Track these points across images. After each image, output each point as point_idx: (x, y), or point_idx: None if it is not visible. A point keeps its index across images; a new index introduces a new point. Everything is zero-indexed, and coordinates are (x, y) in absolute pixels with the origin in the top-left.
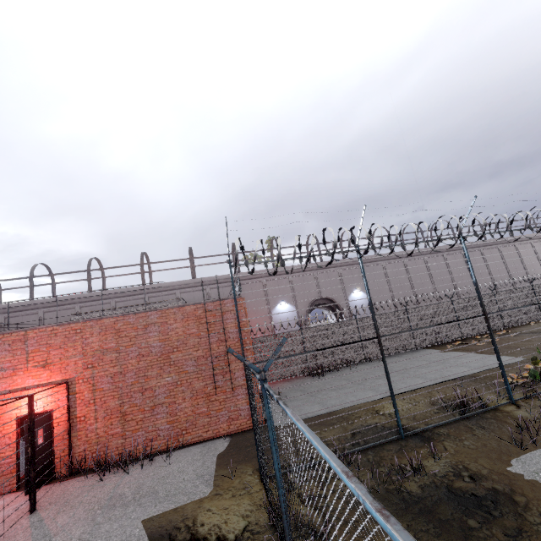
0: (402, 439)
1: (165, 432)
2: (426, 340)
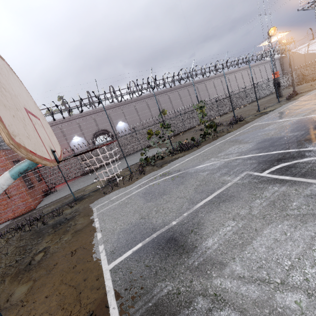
0: (75, 201)
1: None
2: (147, 144)
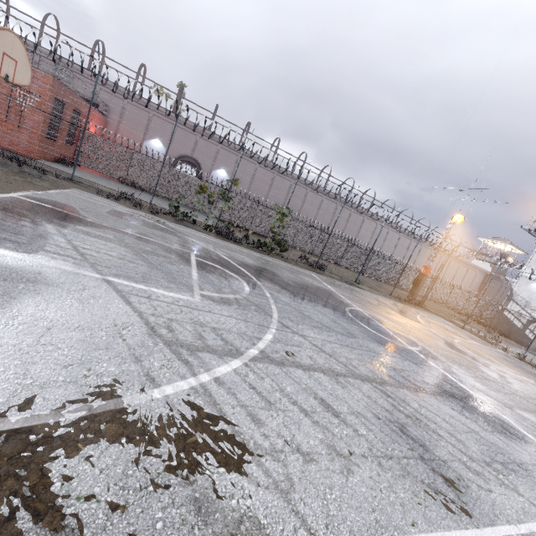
0: (70, 180)
1: None
2: (222, 216)
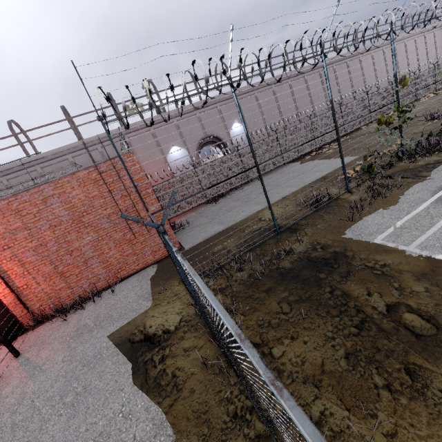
0: (278, 235)
1: (104, 275)
2: (291, 156)
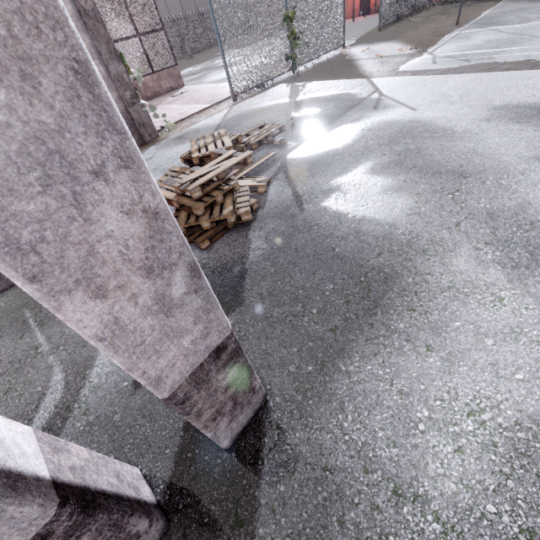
0: None
1: None
2: None
